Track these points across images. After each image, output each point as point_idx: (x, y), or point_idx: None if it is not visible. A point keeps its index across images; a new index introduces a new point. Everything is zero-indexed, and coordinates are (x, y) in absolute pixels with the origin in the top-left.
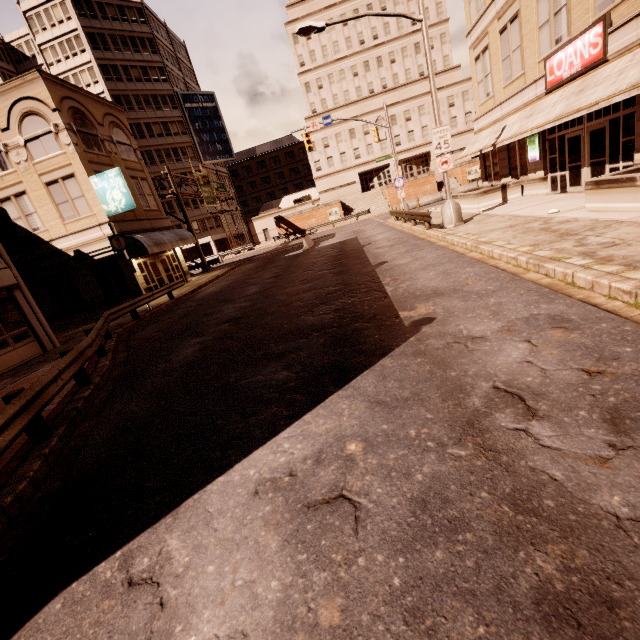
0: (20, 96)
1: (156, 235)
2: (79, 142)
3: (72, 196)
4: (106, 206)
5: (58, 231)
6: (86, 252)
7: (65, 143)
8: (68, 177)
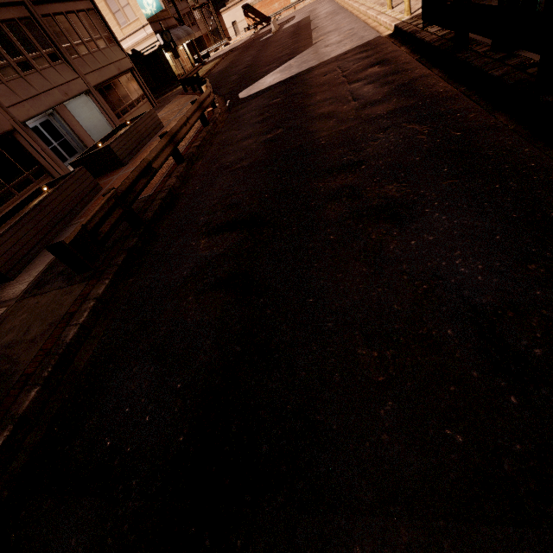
0: None
1: (175, 32)
2: None
3: (122, 5)
4: (144, 11)
5: (118, 36)
6: (139, 50)
7: None
8: None
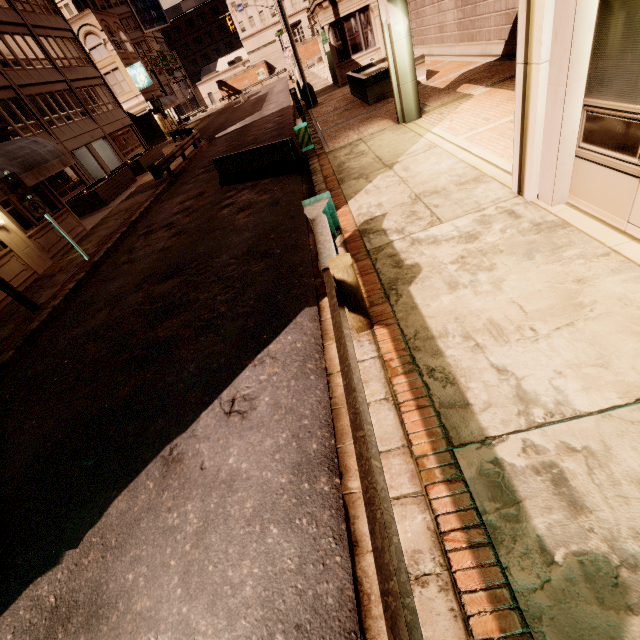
0: (82, 24)
1: (162, 100)
2: (115, 48)
3: (119, 81)
4: (138, 85)
5: None
6: (132, 113)
7: (110, 50)
8: (115, 70)
